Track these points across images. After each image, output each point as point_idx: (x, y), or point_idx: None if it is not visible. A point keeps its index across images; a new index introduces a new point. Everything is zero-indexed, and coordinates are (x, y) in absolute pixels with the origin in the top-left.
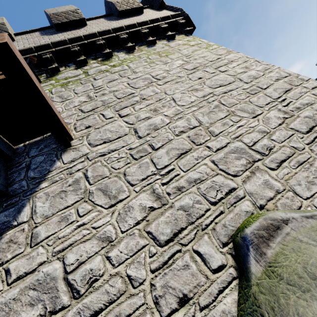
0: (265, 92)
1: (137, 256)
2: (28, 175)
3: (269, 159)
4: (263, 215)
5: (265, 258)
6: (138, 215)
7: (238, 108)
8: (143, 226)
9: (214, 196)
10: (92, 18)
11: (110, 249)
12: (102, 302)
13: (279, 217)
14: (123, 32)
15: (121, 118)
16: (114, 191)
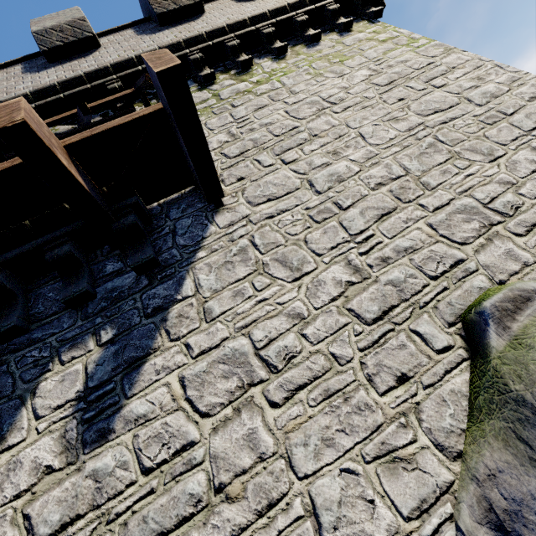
0: (511, 120)
1: (339, 335)
2: (177, 242)
3: (515, 221)
4: (508, 286)
5: (510, 332)
6: (333, 291)
7: (467, 147)
8: (342, 303)
9: (433, 270)
10: None
11: (304, 327)
12: (305, 378)
13: (530, 287)
14: (267, 24)
15: (286, 166)
16: (295, 263)
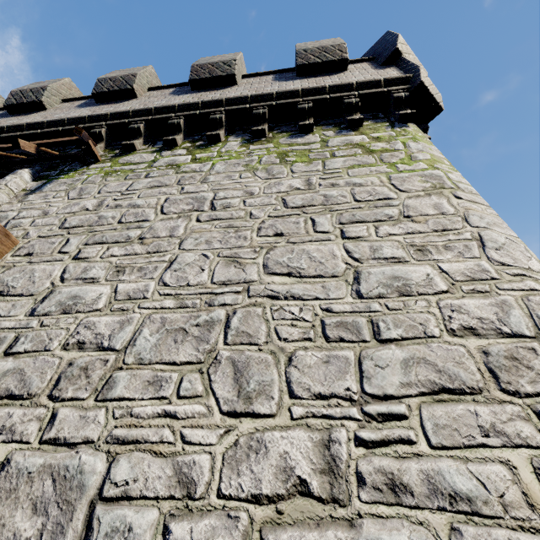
0: (371, 352)
1: None
2: None
3: None
4: None
5: None
6: None
7: (241, 358)
8: None
9: None
10: (258, 74)
11: None
12: None
13: None
14: (264, 104)
15: (71, 261)
16: None
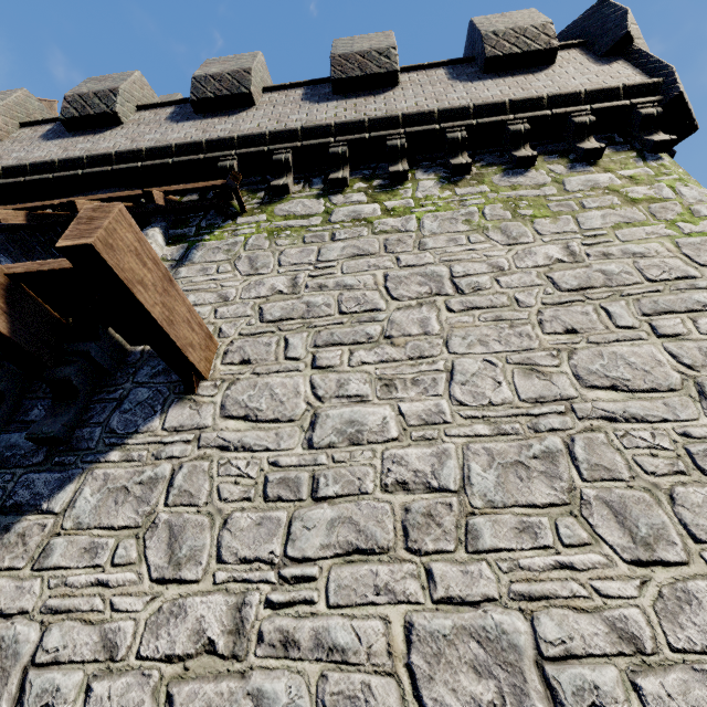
0: None
1: None
2: (111, 419)
3: None
4: None
5: None
6: (181, 641)
7: (613, 498)
8: (172, 675)
9: None
10: (420, 66)
11: (102, 675)
12: None
13: None
14: (460, 124)
15: (311, 371)
16: (185, 550)
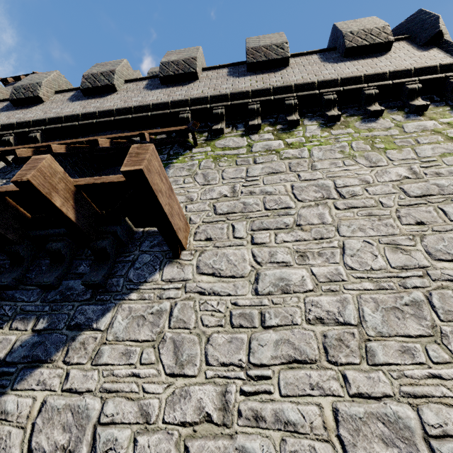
0: None
1: None
2: (129, 273)
3: None
4: None
5: None
6: (189, 413)
7: None
8: (186, 434)
9: None
10: (302, 53)
11: (142, 432)
12: None
13: None
14: (332, 90)
15: (251, 245)
16: (185, 356)
